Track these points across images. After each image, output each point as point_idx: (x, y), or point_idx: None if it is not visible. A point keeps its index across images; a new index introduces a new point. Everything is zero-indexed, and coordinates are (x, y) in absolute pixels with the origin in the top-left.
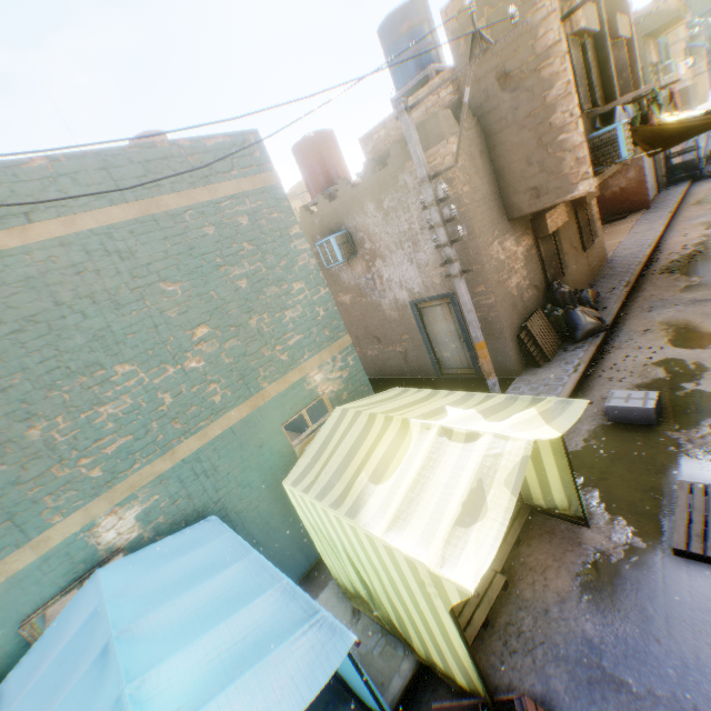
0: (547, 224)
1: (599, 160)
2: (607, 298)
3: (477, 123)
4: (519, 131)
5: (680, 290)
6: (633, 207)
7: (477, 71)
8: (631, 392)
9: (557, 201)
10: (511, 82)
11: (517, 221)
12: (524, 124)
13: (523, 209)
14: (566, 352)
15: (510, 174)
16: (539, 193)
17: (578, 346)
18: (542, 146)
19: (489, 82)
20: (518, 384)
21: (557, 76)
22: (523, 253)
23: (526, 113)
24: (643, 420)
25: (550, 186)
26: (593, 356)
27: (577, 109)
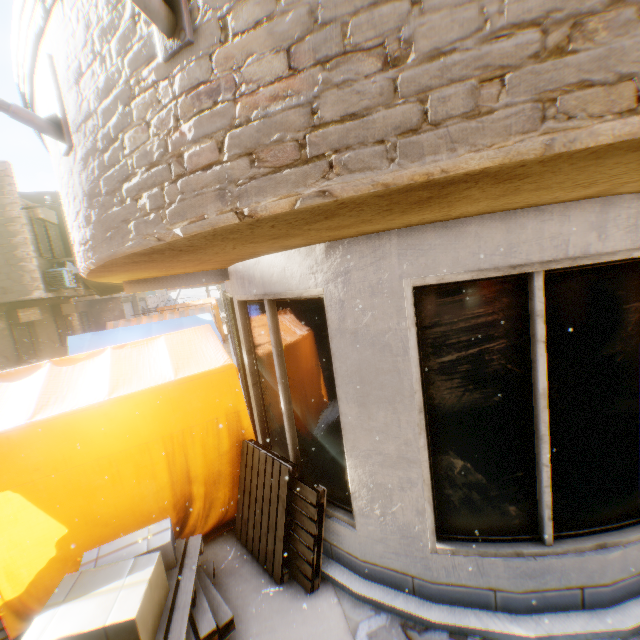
0: (21, 316)
1: (55, 284)
2: None
3: None
4: None
5: None
6: None
7: None
8: None
9: (22, 299)
10: None
11: None
12: None
13: None
14: None
15: None
16: (9, 292)
17: None
18: (11, 264)
19: None
20: None
21: (21, 232)
22: None
23: None
24: None
25: (17, 288)
26: None
27: (34, 252)
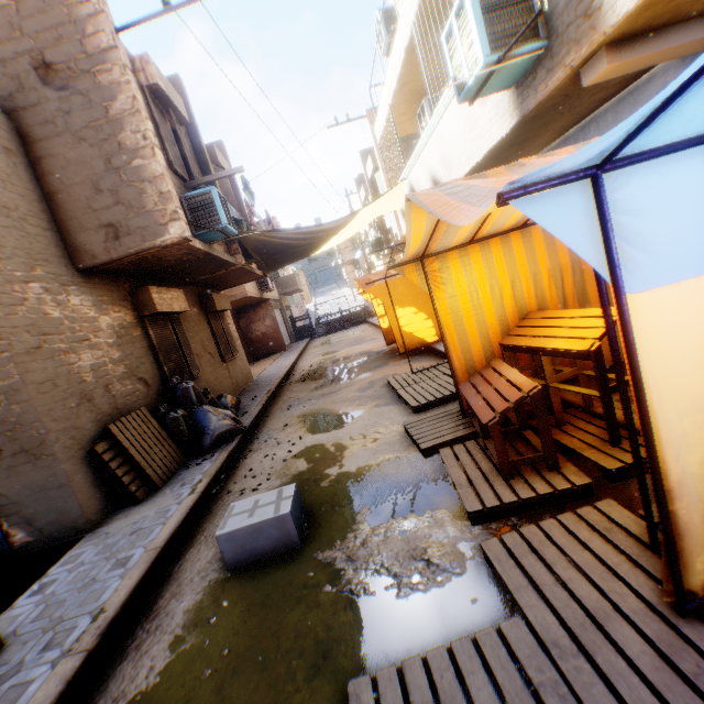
0: (153, 298)
1: (200, 222)
2: (250, 404)
3: (2, 112)
4: (78, 143)
5: (313, 389)
6: (276, 349)
7: (1, 47)
8: (261, 496)
9: (145, 246)
10: (58, 77)
11: (100, 281)
12: (85, 136)
13: (99, 254)
14: (188, 469)
15: (72, 202)
16: (119, 233)
17: (207, 456)
18: (114, 169)
19: (23, 67)
20: (81, 548)
21: (120, 86)
22: (115, 327)
23: (84, 122)
24: (283, 543)
25: (133, 224)
26: (226, 465)
27: (153, 136)
